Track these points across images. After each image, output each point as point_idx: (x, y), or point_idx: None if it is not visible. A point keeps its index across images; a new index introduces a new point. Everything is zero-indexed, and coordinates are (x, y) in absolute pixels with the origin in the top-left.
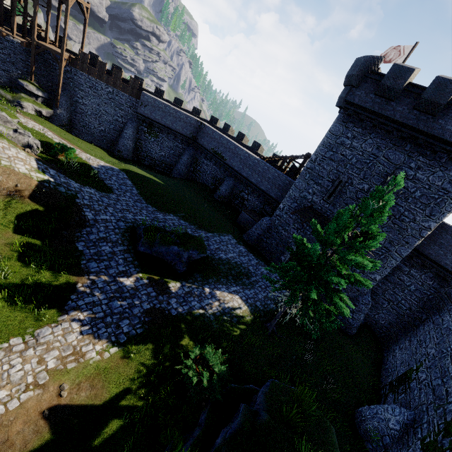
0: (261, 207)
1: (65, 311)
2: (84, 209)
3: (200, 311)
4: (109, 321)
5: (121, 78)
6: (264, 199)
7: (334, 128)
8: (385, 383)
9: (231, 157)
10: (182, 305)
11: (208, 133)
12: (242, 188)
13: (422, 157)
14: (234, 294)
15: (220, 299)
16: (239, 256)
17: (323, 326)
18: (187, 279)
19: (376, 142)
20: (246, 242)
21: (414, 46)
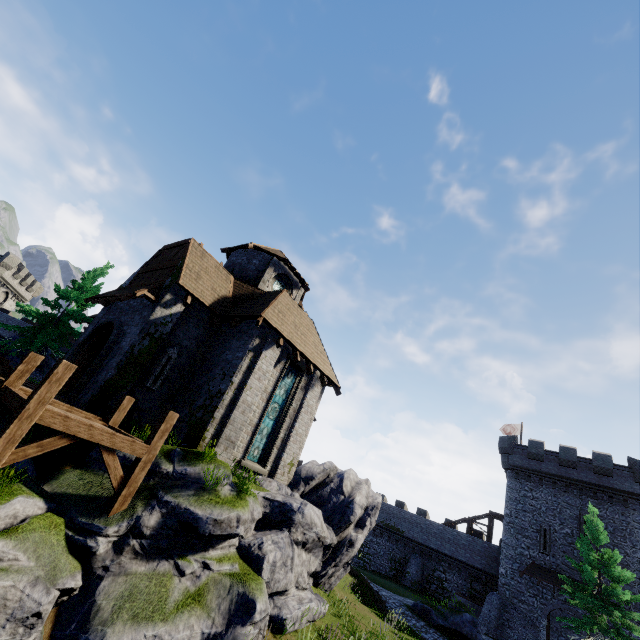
0: (468, 586)
1: None
2: (370, 584)
3: None
4: None
5: None
6: (468, 573)
7: (511, 484)
8: None
9: (409, 527)
10: None
11: None
12: (434, 565)
13: (590, 498)
14: None
15: None
16: None
17: None
18: None
19: (550, 491)
20: (487, 633)
21: (521, 424)
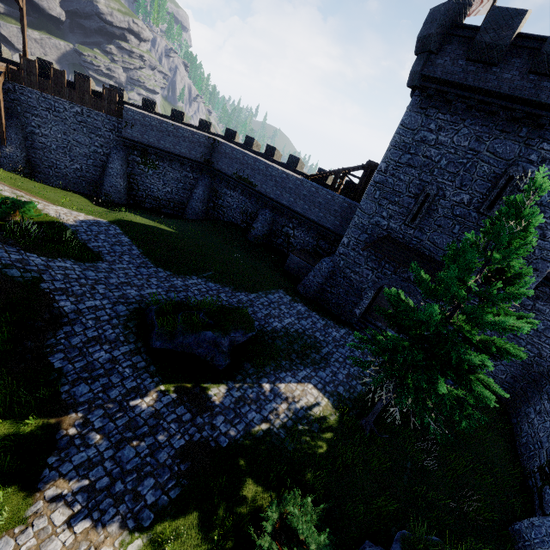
0: (314, 243)
1: (38, 494)
2: (56, 297)
3: (262, 427)
4: (120, 491)
5: (89, 90)
6: (317, 232)
7: (408, 119)
8: (530, 469)
9: (262, 181)
10: (234, 424)
11: (226, 153)
12: (284, 222)
13: (547, 144)
14: (306, 383)
15: (288, 397)
16: (298, 320)
17: (459, 427)
18: (234, 375)
19: (473, 131)
20: (303, 297)
21: None
